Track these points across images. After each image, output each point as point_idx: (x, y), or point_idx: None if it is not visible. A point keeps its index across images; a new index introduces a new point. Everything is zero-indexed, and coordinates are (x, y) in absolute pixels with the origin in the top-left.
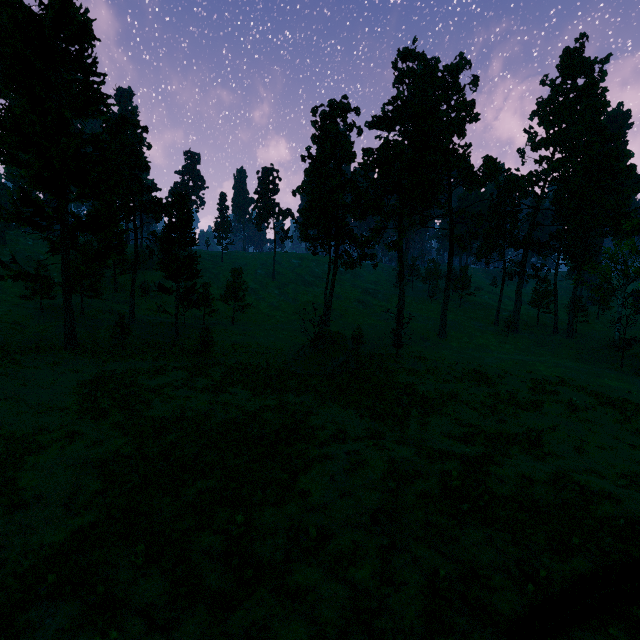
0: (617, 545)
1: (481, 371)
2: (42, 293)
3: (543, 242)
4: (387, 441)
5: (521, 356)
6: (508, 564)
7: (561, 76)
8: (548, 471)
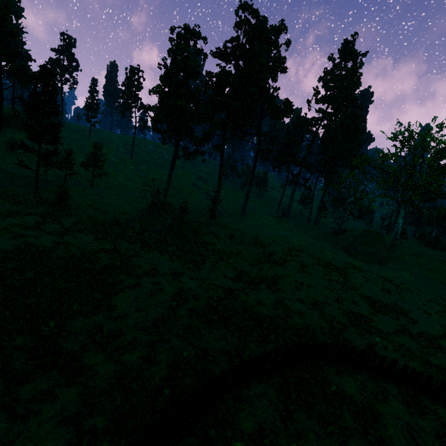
0: (293, 338)
1: (259, 239)
2: None
3: (312, 164)
4: (184, 277)
5: (286, 233)
6: (230, 349)
7: (340, 57)
8: (273, 299)
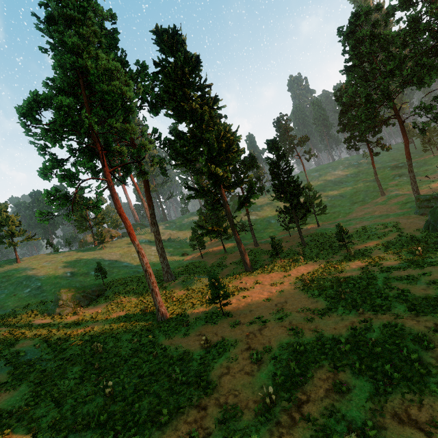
0: None
1: None
2: (200, 246)
3: None
4: None
5: None
6: None
7: None
8: None
